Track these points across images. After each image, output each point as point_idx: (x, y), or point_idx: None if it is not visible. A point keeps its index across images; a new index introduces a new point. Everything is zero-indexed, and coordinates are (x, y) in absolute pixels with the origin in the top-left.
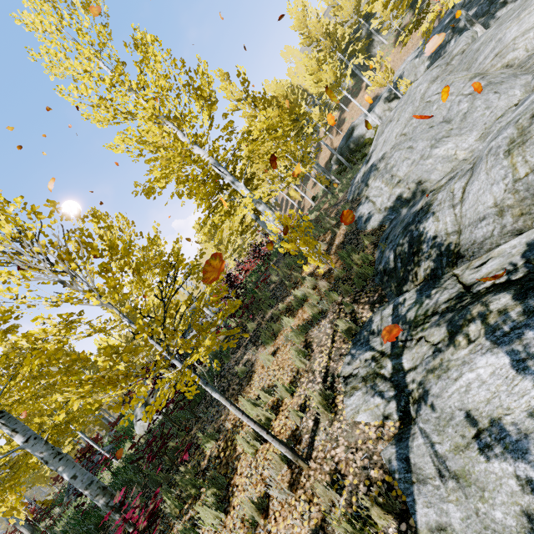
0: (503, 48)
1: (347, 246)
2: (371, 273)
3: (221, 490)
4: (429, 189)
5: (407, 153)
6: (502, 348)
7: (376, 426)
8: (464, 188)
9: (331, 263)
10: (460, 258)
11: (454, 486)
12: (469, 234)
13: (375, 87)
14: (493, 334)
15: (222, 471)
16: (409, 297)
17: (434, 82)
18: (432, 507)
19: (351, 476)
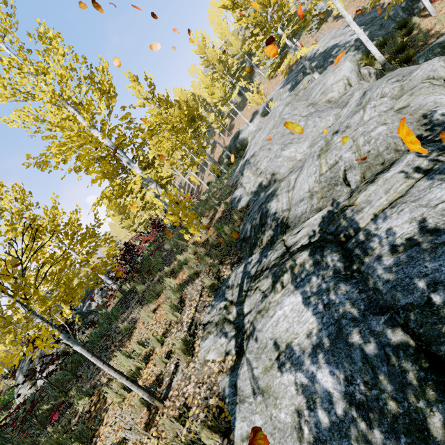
0: (326, 89)
1: (221, 220)
2: (235, 240)
3: (85, 443)
4: (278, 179)
5: (267, 152)
6: (299, 290)
7: (220, 362)
8: (296, 179)
9: (207, 233)
10: (288, 228)
11: (260, 399)
12: (294, 211)
13: (253, 104)
14: (296, 280)
15: (90, 424)
16: (254, 257)
17: (287, 105)
18: (246, 421)
19: (195, 407)
